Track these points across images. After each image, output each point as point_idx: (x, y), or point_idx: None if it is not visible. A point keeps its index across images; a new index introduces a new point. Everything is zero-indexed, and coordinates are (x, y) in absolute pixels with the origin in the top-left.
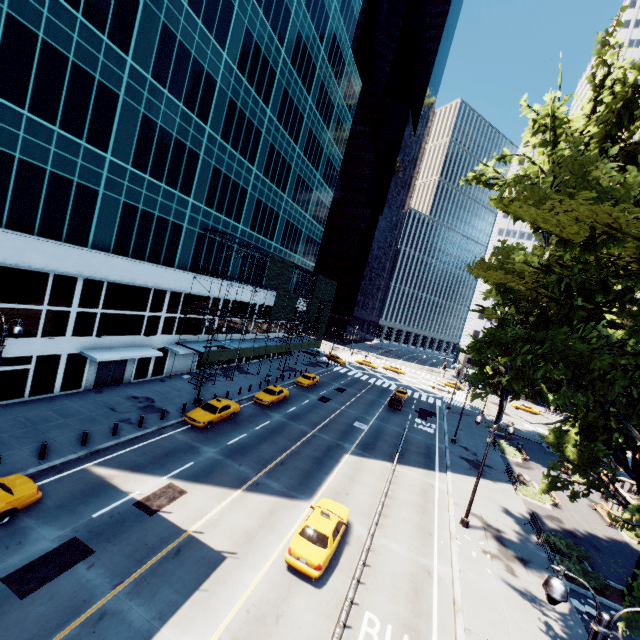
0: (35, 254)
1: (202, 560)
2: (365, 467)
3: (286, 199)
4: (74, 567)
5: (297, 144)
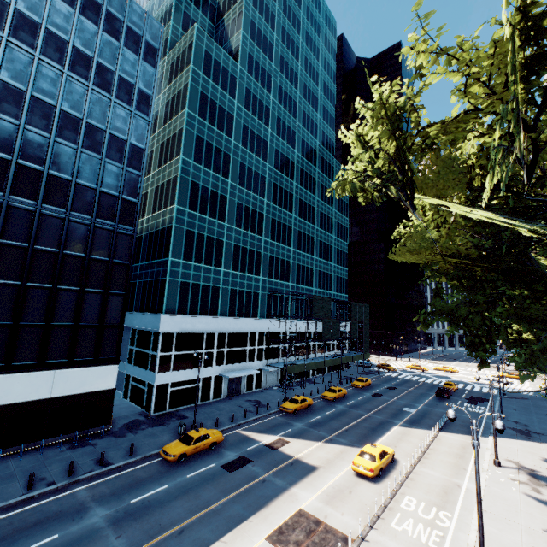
0: (199, 324)
1: (305, 468)
2: (411, 433)
3: (315, 258)
4: (246, 465)
5: (314, 224)
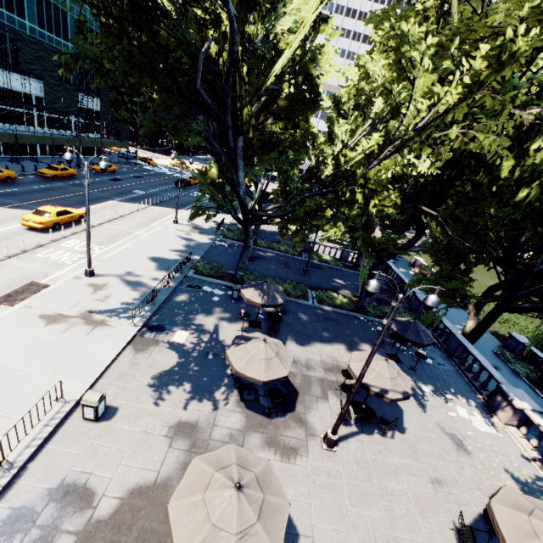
0: None
1: None
2: (123, 206)
3: None
4: None
5: None
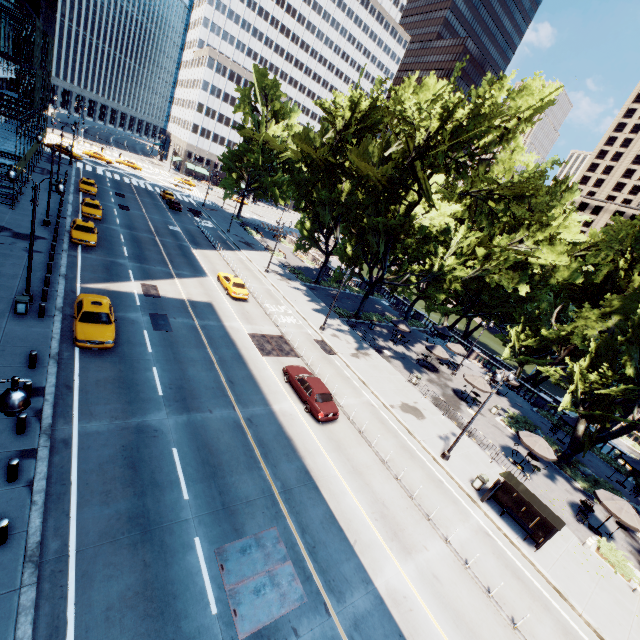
0: None
1: (206, 306)
2: (209, 255)
3: None
4: (170, 320)
5: None
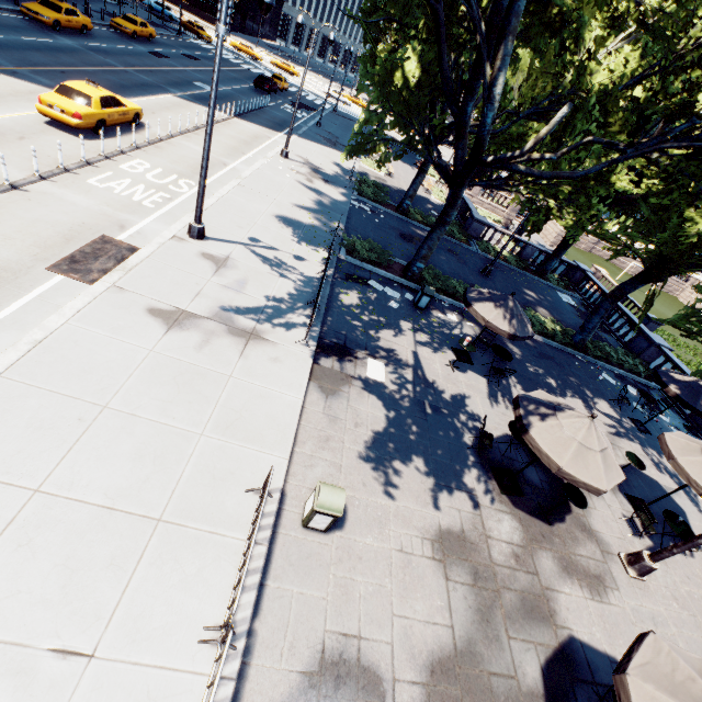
0: None
1: None
2: (191, 108)
3: None
4: None
5: None
